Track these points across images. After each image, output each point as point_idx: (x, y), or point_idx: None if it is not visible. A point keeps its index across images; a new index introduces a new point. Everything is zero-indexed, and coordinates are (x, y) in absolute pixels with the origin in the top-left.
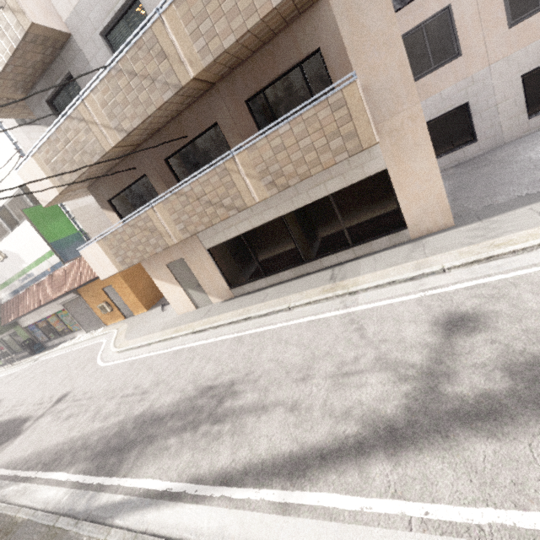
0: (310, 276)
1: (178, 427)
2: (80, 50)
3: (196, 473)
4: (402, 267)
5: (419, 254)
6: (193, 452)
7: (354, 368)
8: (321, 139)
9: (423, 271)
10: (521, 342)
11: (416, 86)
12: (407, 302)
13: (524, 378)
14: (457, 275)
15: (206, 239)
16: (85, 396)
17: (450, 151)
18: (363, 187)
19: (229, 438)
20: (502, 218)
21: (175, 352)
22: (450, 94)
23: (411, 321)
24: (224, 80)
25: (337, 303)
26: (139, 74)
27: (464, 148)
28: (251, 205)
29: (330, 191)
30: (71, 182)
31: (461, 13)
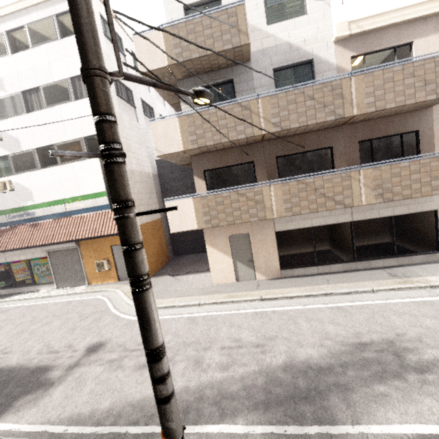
0: (363, 272)
1: (370, 376)
2: (251, 71)
3: None
4: None
5: None
6: (433, 397)
7: None
8: (426, 178)
9: None
10: None
11: None
12: None
13: None
14: None
15: (280, 223)
16: None
17: None
18: (416, 217)
19: None
20: None
21: (254, 313)
22: None
23: None
24: (349, 125)
25: (425, 292)
26: (316, 100)
27: None
28: (357, 205)
29: (395, 214)
30: (203, 146)
31: None
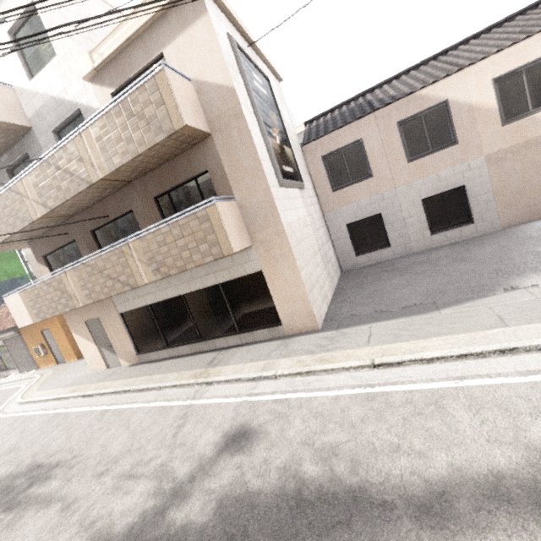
0: (201, 355)
1: None
2: (37, 139)
3: None
4: (256, 365)
5: (277, 353)
6: None
7: (141, 471)
8: (192, 242)
9: (262, 373)
10: (253, 472)
11: (338, 194)
12: (230, 404)
13: (222, 514)
14: (280, 384)
15: (119, 304)
16: None
17: (370, 251)
18: (246, 282)
19: None
20: (349, 331)
21: (54, 415)
22: (366, 205)
23: (216, 427)
24: (139, 180)
25: (193, 391)
26: (63, 169)
27: (380, 250)
28: (142, 285)
29: (219, 281)
30: (4, 239)
31: (370, 146)
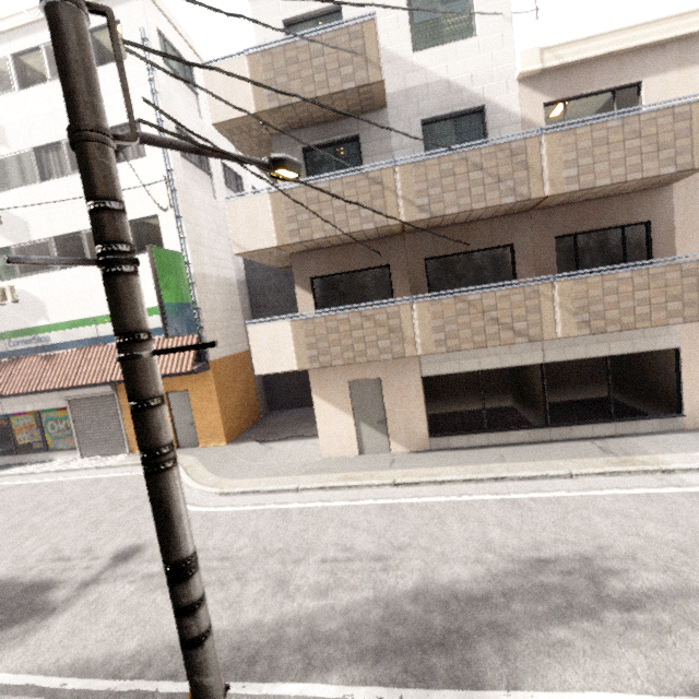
0: (559, 444)
1: (546, 612)
2: (387, 123)
3: (693, 682)
4: None
5: None
6: (640, 650)
7: None
8: (659, 297)
9: None
10: None
11: None
12: None
13: None
14: None
15: (430, 363)
16: (207, 555)
17: None
18: (646, 359)
19: (691, 631)
20: None
21: (380, 506)
22: None
23: None
24: (541, 211)
25: (653, 479)
26: (485, 170)
27: None
28: (549, 339)
29: (612, 353)
30: (308, 239)
31: None
